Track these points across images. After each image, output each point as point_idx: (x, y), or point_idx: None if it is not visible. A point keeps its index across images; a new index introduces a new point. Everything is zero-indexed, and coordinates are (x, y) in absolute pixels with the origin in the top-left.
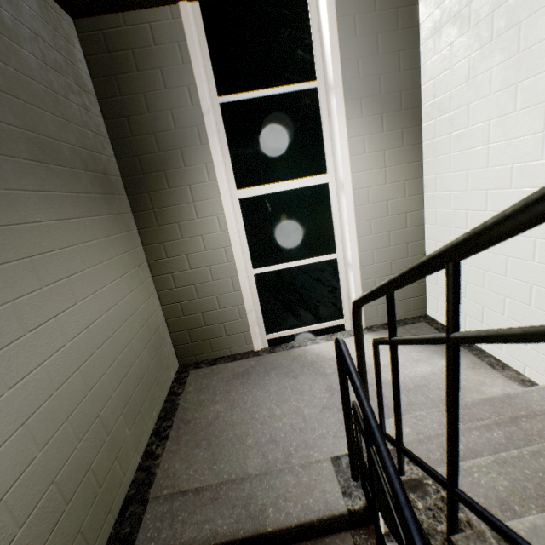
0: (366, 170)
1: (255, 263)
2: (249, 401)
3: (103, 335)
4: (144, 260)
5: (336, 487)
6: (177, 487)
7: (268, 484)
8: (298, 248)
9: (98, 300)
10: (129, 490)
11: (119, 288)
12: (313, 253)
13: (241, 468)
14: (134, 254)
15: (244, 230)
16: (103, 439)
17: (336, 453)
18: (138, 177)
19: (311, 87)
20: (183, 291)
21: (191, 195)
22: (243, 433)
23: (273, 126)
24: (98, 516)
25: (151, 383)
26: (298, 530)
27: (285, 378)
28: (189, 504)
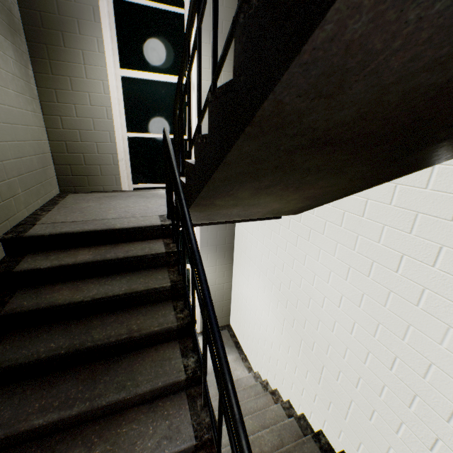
0: (209, 81)
1: (129, 129)
2: (113, 203)
3: (6, 118)
4: (37, 98)
5: (158, 220)
6: (58, 221)
7: (119, 220)
8: (161, 125)
9: (3, 93)
10: (20, 222)
11: (18, 99)
12: (172, 131)
13: (103, 217)
14: (29, 87)
15: (123, 101)
16: (5, 178)
17: (163, 214)
18: (38, 29)
19: (180, 12)
20: (69, 133)
21: (83, 58)
22: (107, 210)
23: (152, 30)
24: (1, 214)
25: (38, 181)
26: (133, 234)
27: (141, 198)
28: (66, 224)
